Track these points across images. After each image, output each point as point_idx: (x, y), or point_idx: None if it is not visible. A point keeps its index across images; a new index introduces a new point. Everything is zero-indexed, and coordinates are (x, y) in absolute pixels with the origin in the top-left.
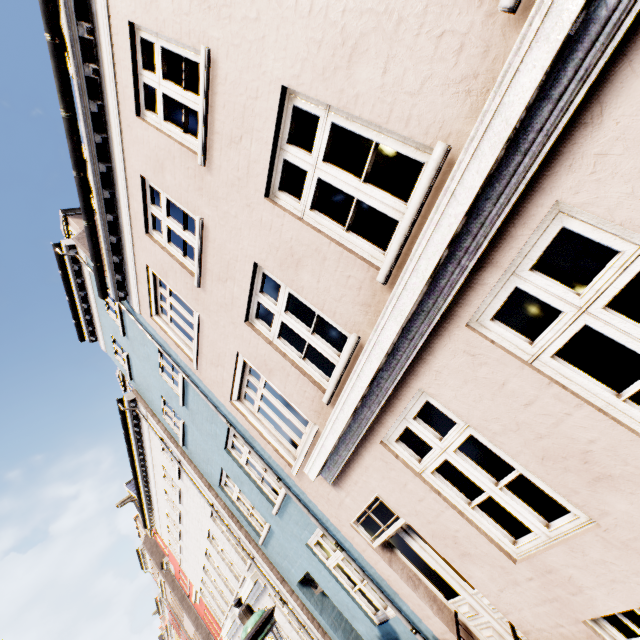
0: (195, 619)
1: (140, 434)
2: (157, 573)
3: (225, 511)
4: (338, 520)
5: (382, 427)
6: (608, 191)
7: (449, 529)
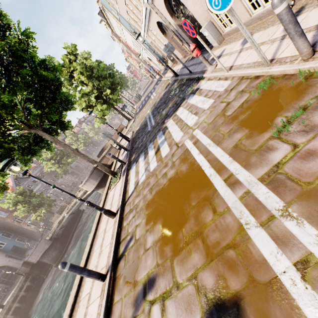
0: (134, 54)
1: (106, 13)
2: (120, 43)
3: (133, 36)
4: (149, 42)
5: (148, 35)
6: (152, 28)
7: (157, 46)
